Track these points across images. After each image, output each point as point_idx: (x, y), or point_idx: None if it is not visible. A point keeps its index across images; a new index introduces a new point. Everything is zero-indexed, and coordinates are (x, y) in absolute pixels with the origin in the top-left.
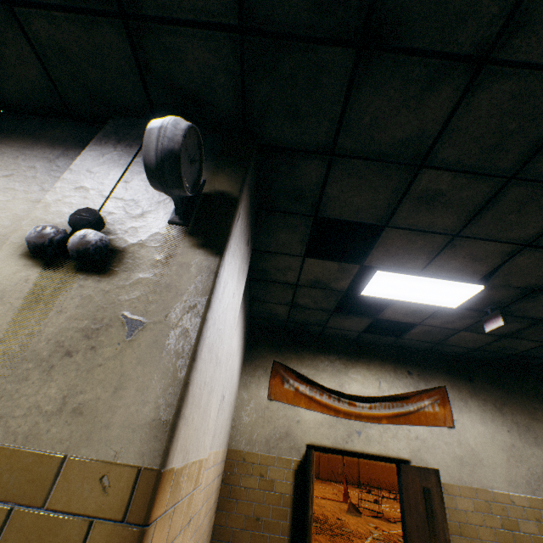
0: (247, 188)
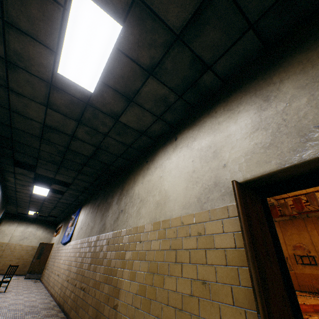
0: (5, 218)
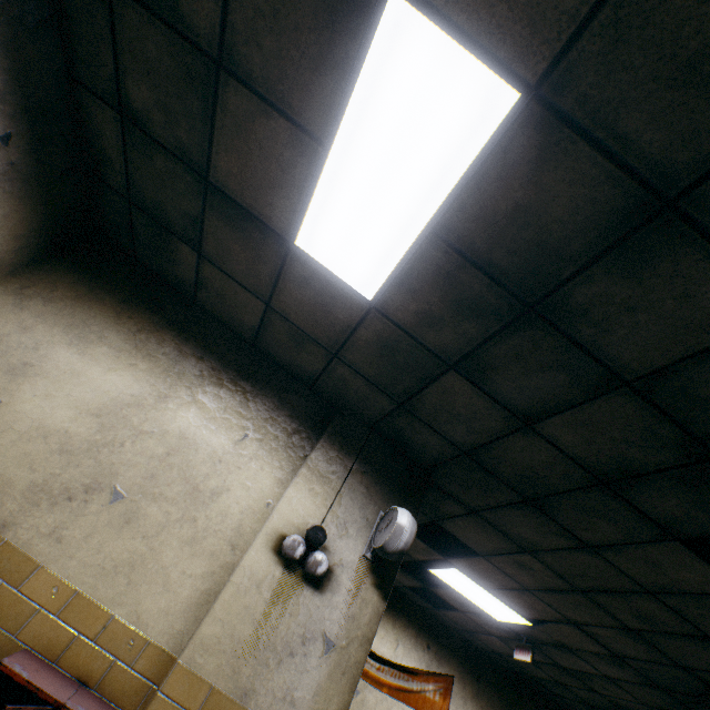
0: None
